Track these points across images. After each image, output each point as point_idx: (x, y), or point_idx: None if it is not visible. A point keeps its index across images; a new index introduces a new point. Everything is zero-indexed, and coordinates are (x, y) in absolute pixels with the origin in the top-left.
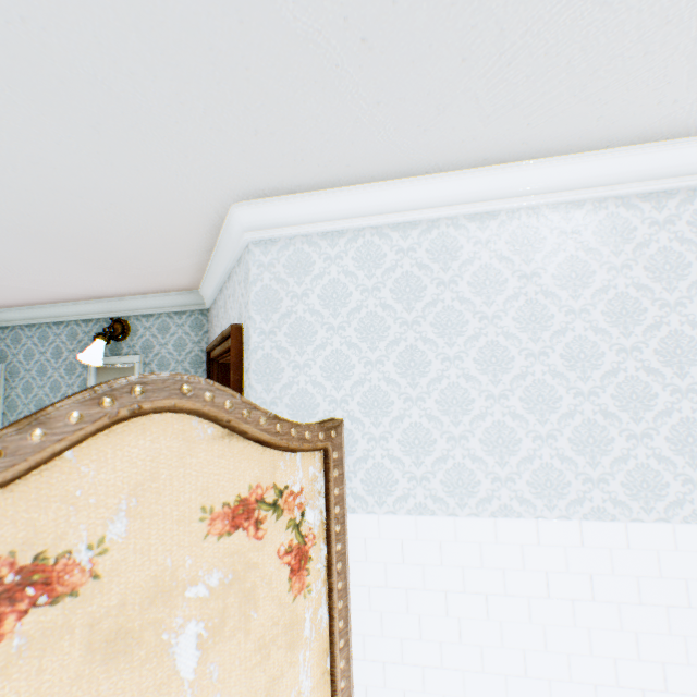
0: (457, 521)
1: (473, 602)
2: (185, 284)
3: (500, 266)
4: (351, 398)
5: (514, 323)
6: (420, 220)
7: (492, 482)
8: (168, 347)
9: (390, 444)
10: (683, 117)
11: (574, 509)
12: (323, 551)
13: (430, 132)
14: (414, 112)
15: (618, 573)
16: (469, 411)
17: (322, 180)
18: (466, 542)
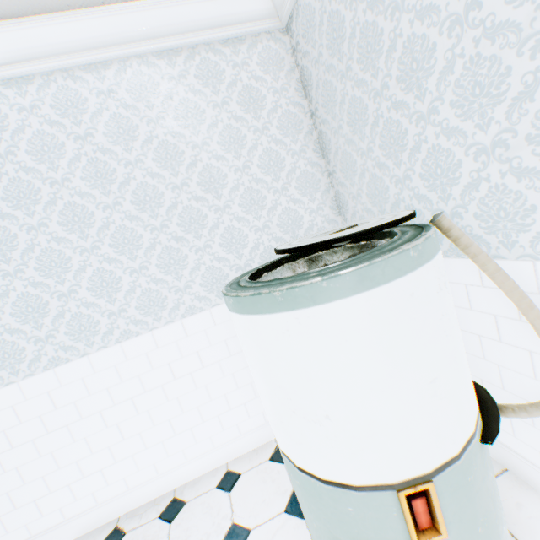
0: (92, 357)
1: (124, 408)
2: None
3: (54, 131)
4: None
5: (85, 183)
6: None
7: (110, 318)
8: None
9: (5, 320)
10: None
11: (176, 313)
12: None
13: None
14: None
15: (214, 343)
16: (71, 268)
17: None
18: (105, 370)
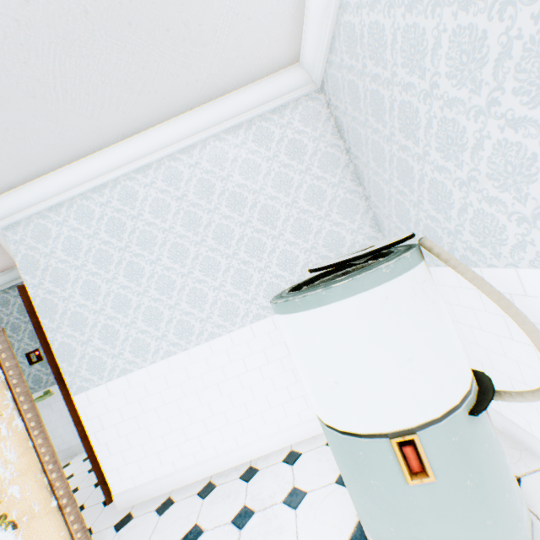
0: (190, 351)
1: (212, 391)
2: (4, 266)
3: (164, 196)
4: (106, 306)
5: (183, 228)
6: (108, 181)
7: (201, 323)
8: (14, 315)
9: (139, 324)
10: (213, 85)
11: (246, 320)
12: (10, 395)
13: (65, 133)
14: (39, 127)
15: (276, 344)
16: (176, 288)
17: (26, 175)
18: (199, 361)
